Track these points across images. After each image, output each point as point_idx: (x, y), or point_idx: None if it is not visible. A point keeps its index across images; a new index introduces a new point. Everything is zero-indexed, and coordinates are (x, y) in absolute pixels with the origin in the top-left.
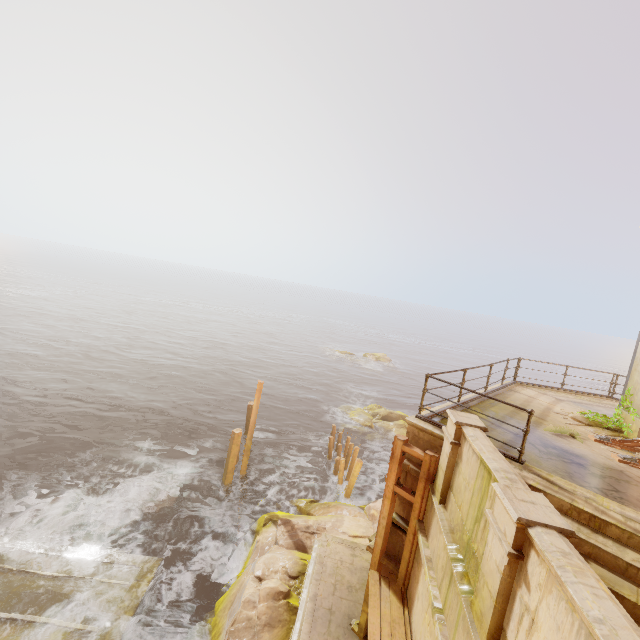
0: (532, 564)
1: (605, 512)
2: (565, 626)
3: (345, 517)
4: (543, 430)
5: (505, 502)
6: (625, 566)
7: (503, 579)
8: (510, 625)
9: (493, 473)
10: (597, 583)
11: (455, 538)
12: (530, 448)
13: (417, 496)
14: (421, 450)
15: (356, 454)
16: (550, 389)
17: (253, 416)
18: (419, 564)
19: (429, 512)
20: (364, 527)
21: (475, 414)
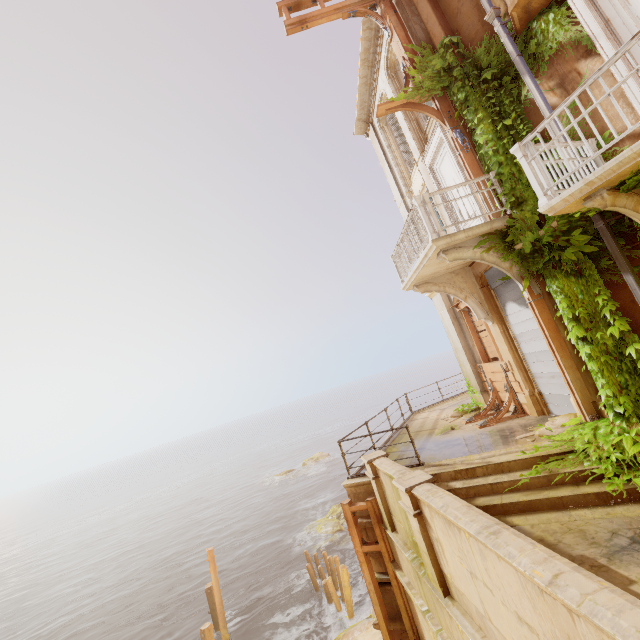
0: (424, 511)
1: (472, 463)
2: (442, 527)
3: (358, 637)
4: (435, 436)
5: (399, 486)
6: (491, 487)
7: (423, 536)
8: (441, 562)
9: (393, 476)
10: (443, 492)
11: (409, 546)
12: (428, 452)
13: (380, 542)
14: (363, 502)
15: (338, 564)
16: (437, 405)
17: (217, 595)
18: (410, 599)
19: (393, 547)
20: (379, 632)
21: (390, 452)
